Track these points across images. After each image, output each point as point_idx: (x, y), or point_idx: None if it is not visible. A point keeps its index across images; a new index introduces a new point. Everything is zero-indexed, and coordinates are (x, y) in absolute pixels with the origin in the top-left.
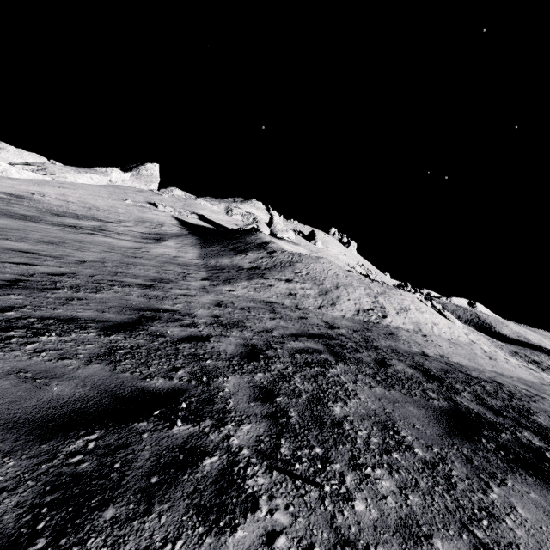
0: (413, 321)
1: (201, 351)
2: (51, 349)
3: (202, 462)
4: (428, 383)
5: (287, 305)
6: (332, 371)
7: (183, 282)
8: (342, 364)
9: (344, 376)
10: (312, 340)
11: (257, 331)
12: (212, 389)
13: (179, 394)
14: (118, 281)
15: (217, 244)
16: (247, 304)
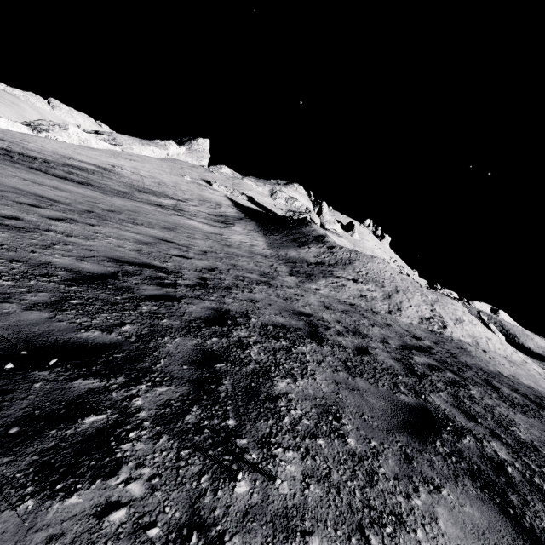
0: (470, 334)
1: (383, 366)
2: (319, 360)
3: (508, 470)
4: (542, 412)
5: (364, 308)
6: (474, 393)
7: (280, 277)
8: (471, 385)
9: (486, 399)
10: (422, 354)
11: (380, 341)
12: (437, 407)
13: (427, 410)
14: (247, 277)
15: (278, 233)
16: (341, 307)
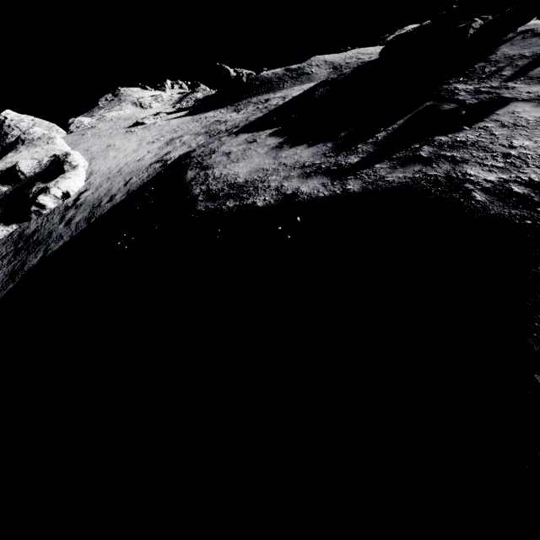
0: None
1: None
2: None
3: None
4: None
5: None
6: None
7: None
8: None
9: None
10: None
11: None
12: None
13: None
14: None
15: (278, 85)
16: None
